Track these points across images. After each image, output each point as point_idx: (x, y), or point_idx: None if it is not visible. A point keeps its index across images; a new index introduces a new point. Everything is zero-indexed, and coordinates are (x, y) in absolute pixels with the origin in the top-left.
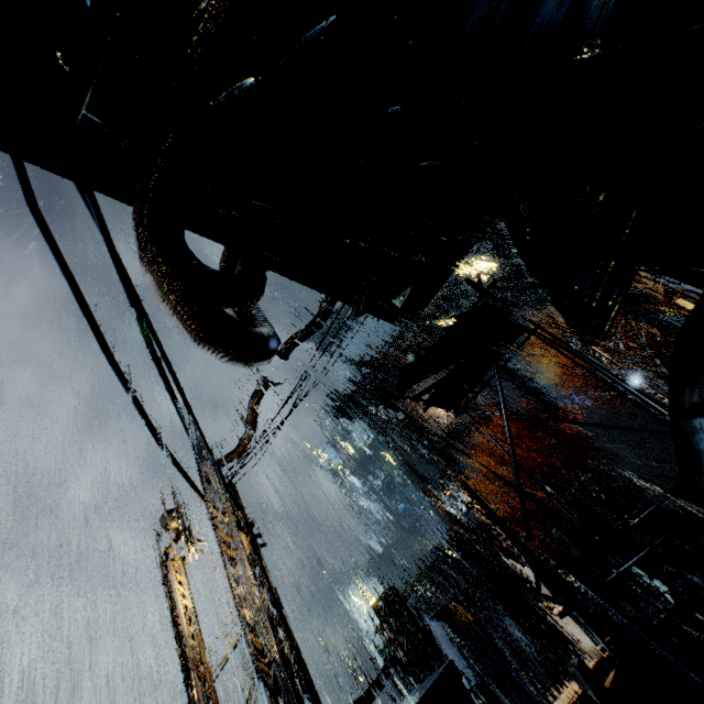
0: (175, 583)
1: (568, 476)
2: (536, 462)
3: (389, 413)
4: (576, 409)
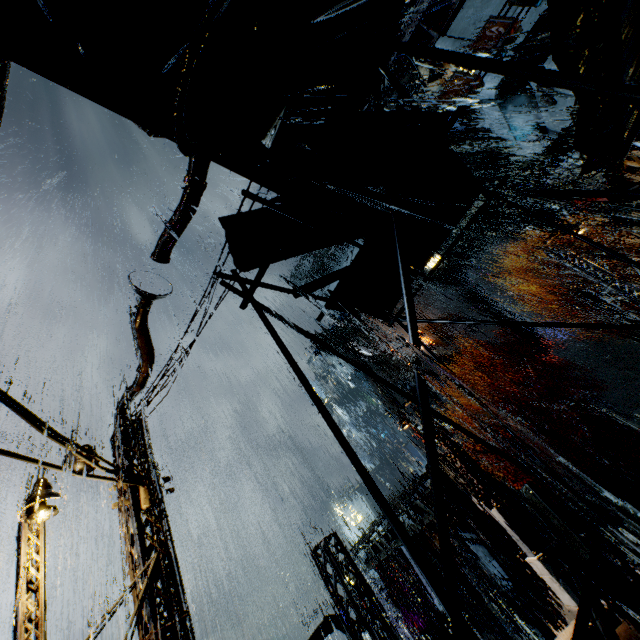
0: (23, 547)
1: (545, 406)
2: (512, 392)
3: (368, 348)
4: (555, 339)
